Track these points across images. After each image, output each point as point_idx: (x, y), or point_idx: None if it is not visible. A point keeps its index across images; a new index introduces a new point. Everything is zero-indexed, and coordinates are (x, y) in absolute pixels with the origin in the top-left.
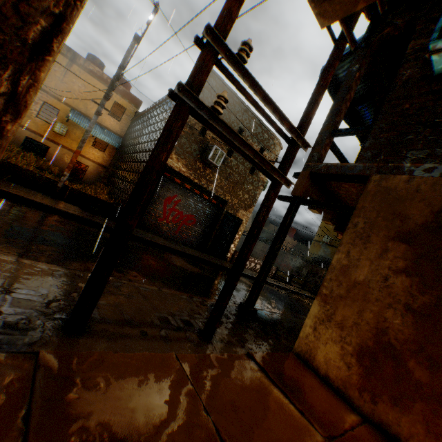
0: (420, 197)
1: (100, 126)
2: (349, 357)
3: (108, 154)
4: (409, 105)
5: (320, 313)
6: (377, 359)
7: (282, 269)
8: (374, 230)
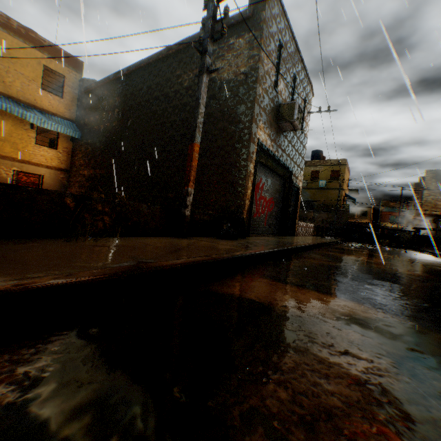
0: None
1: (37, 109)
2: None
3: (63, 151)
4: None
5: None
6: None
7: None
8: None
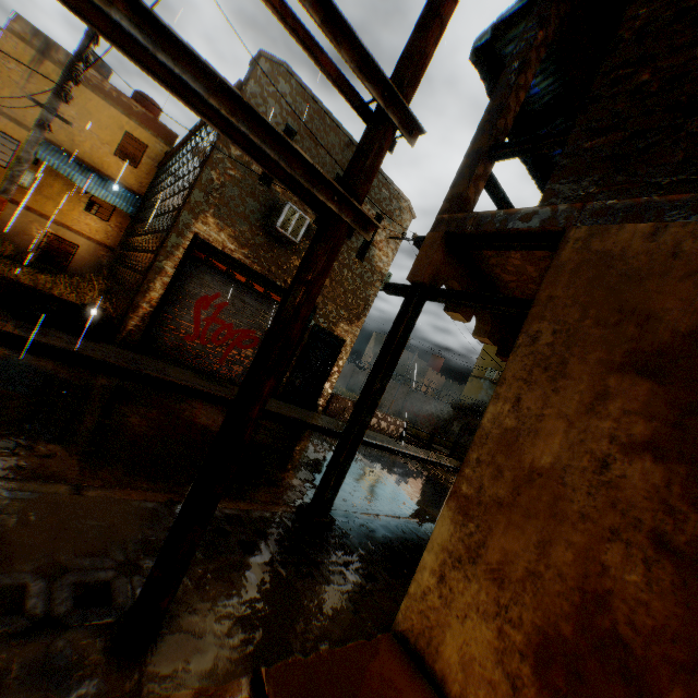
0: (683, 268)
1: (100, 174)
2: (517, 659)
3: (115, 225)
4: (650, 75)
5: (455, 540)
6: (585, 674)
7: (420, 423)
8: (577, 348)
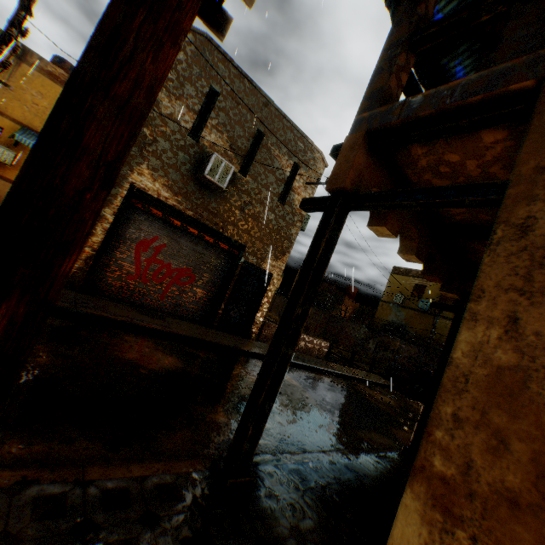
0: None
1: None
2: None
3: None
4: None
5: None
6: None
7: (341, 343)
8: None
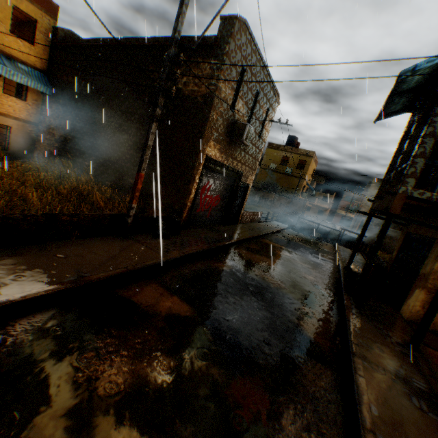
0: None
1: (5, 56)
2: None
3: (33, 103)
4: None
5: (426, 298)
6: None
7: None
8: None
